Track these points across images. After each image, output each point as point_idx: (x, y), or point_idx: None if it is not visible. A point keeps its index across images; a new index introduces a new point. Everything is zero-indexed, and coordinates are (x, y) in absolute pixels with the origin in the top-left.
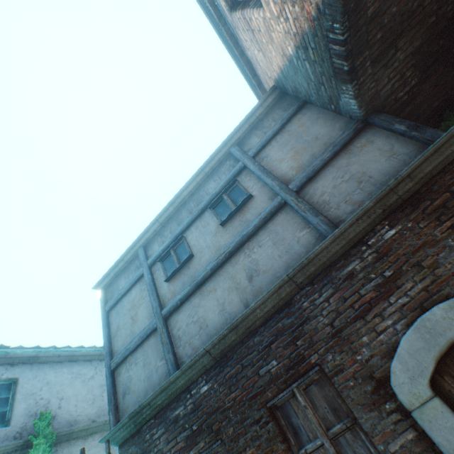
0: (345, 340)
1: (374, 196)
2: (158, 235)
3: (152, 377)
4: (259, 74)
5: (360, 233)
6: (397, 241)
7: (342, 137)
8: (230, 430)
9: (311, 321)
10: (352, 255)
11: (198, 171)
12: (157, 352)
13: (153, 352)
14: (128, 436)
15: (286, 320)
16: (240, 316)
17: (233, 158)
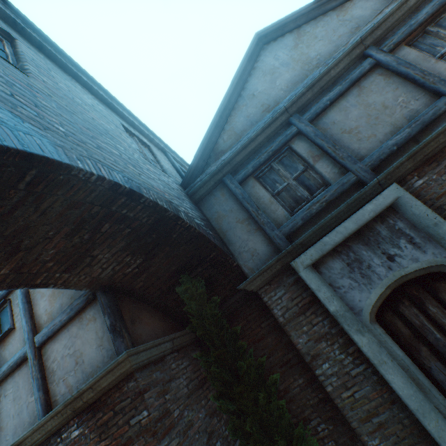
0: None
1: (63, 402)
2: None
3: None
4: None
5: (59, 424)
6: (77, 444)
7: (78, 301)
8: None
9: None
10: (52, 442)
11: None
12: None
13: None
14: None
15: None
16: None
17: None
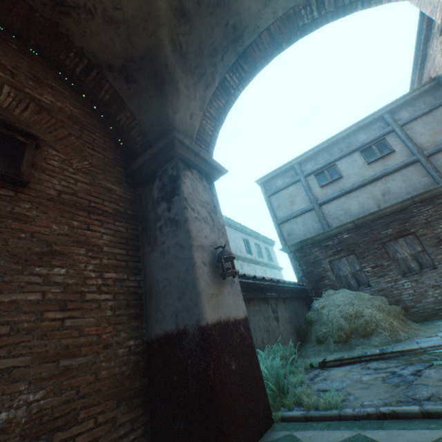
0: (431, 225)
1: None
2: (311, 159)
3: (309, 229)
4: (427, 64)
5: None
6: None
7: None
8: (360, 250)
9: (415, 217)
10: None
11: (354, 124)
12: (313, 220)
13: (309, 220)
14: (294, 250)
15: (401, 215)
16: (377, 209)
17: (383, 122)
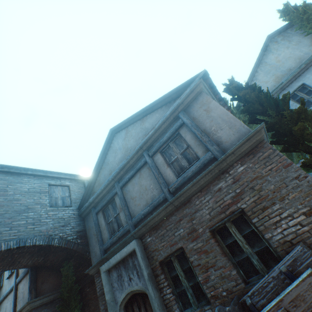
0: None
1: None
2: None
3: None
4: None
5: None
6: None
7: (26, 269)
8: None
9: None
10: None
11: None
12: None
13: None
14: None
15: None
16: None
17: None
